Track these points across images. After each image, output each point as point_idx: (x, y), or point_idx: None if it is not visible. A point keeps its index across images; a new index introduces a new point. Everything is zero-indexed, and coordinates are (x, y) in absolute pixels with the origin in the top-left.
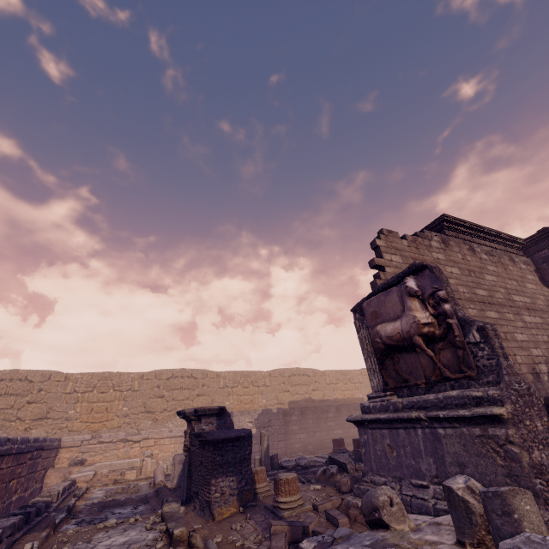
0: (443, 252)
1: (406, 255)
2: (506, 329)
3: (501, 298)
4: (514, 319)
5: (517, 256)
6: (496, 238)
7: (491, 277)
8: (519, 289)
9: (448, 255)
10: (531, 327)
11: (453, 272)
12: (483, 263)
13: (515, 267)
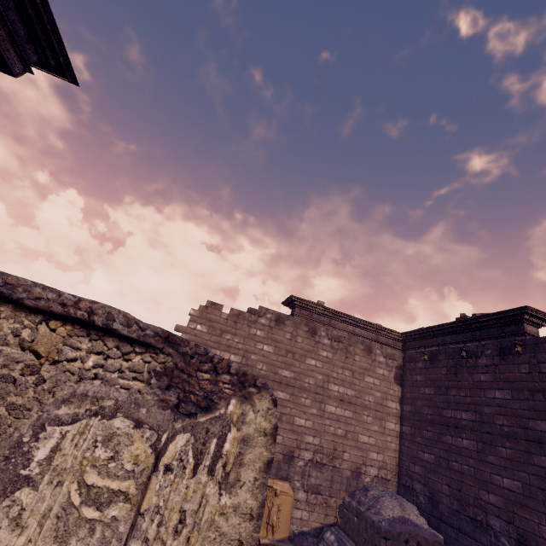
0: (268, 330)
1: (216, 326)
2: (288, 411)
3: (309, 384)
4: (309, 405)
5: (383, 347)
6: (364, 325)
7: (315, 362)
8: (348, 380)
9: (272, 333)
10: (328, 417)
11: (264, 349)
12: (316, 347)
13: (365, 357)
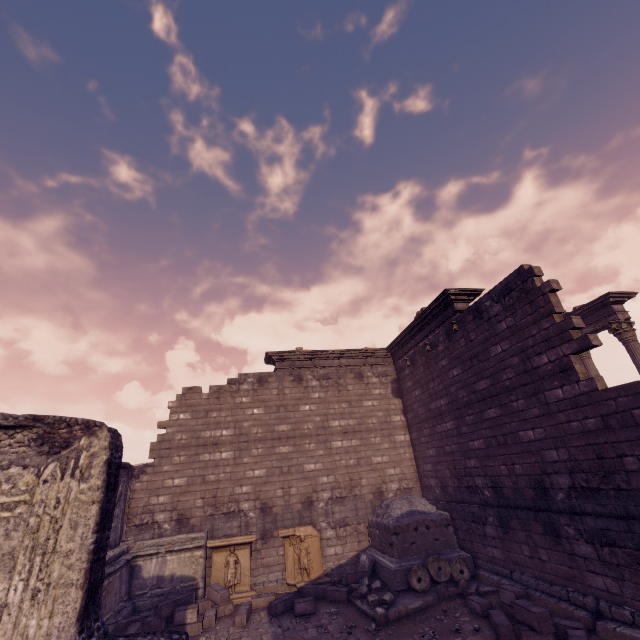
0: (253, 393)
1: (199, 409)
2: (295, 462)
3: (309, 429)
4: (314, 449)
5: (373, 368)
6: (348, 354)
7: (309, 406)
8: (347, 411)
9: (258, 395)
10: (336, 453)
11: (254, 413)
12: (306, 392)
13: (358, 384)
